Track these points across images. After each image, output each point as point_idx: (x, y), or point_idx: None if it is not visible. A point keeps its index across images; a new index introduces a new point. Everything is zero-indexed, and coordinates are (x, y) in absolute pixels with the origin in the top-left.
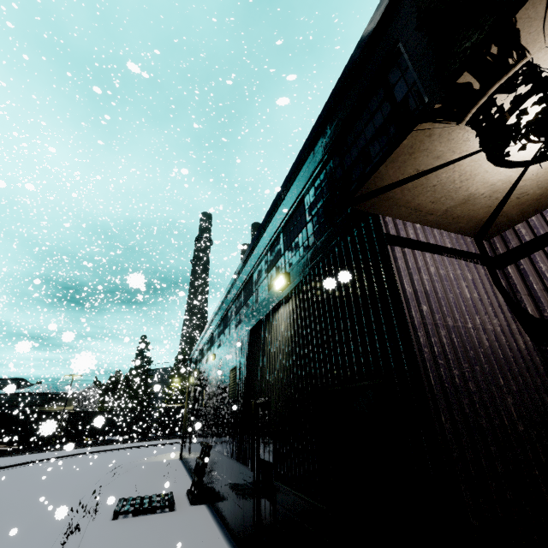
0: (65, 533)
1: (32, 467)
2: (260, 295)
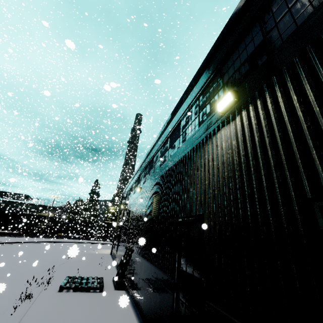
0: (18, 300)
1: (25, 245)
2: (188, 134)
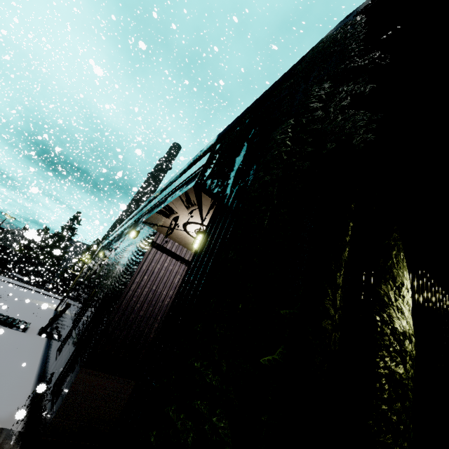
0: None
1: None
2: None
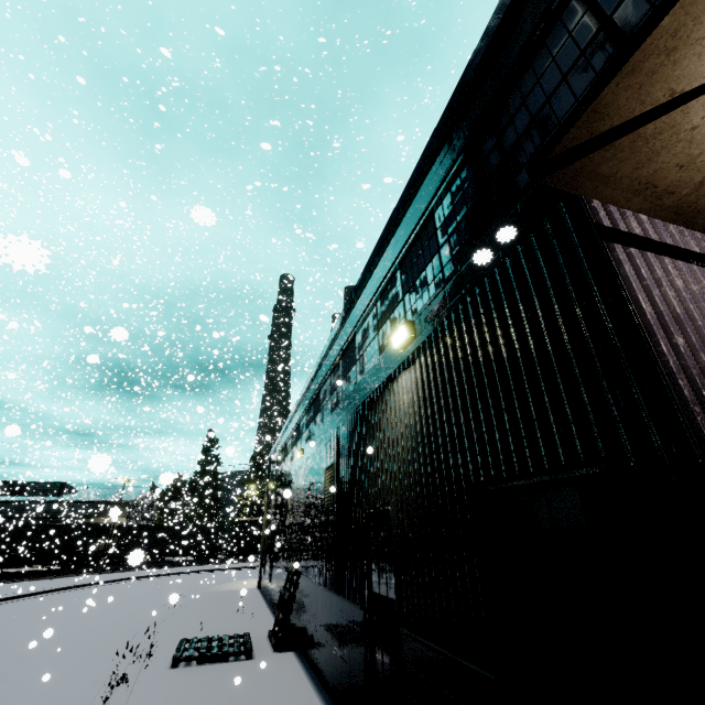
0: (108, 686)
1: (76, 593)
2: (367, 363)
